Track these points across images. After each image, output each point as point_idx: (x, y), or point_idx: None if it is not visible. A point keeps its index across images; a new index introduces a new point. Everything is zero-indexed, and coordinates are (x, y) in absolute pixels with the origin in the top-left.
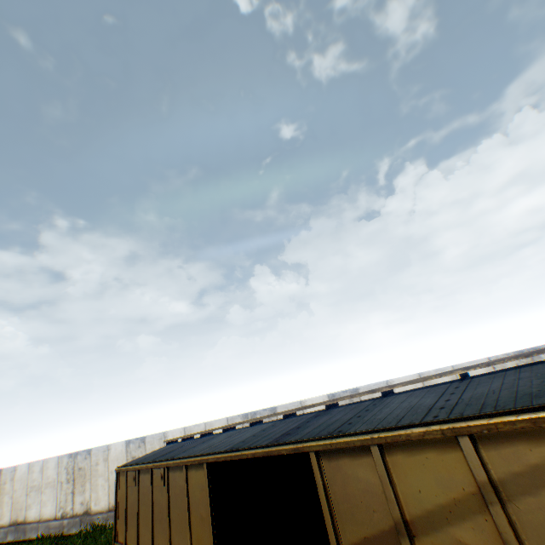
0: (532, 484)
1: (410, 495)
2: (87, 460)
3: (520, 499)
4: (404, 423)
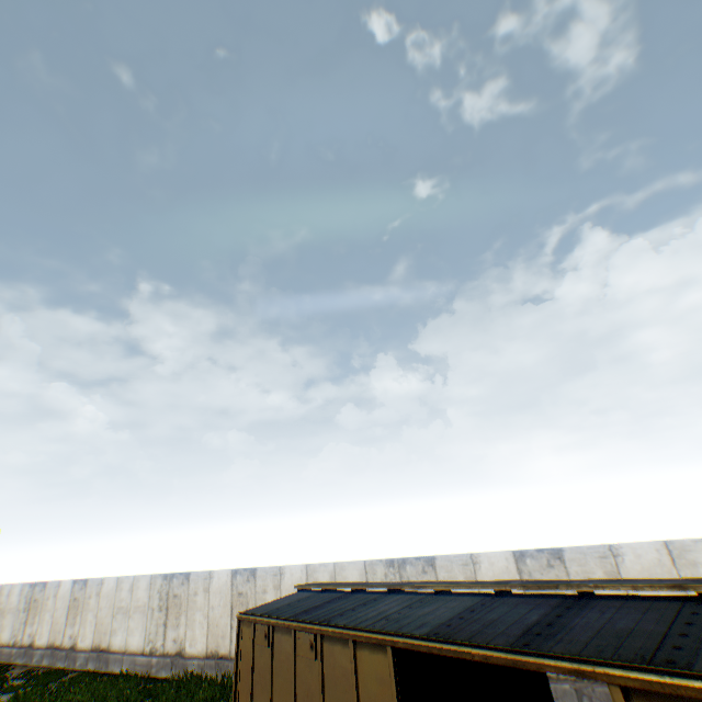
0: None
1: None
2: (183, 586)
3: None
4: None
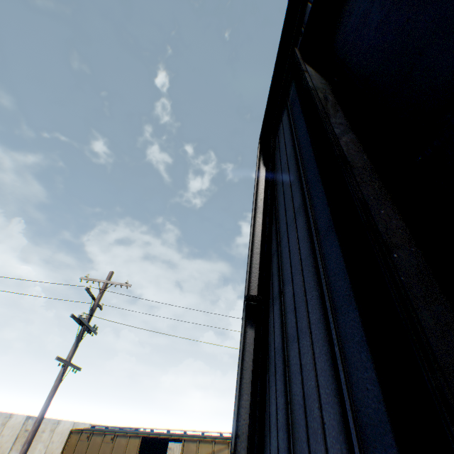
0: (219, 450)
1: (201, 451)
2: None
3: (217, 453)
4: (206, 436)
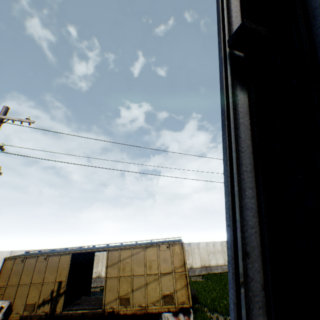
0: (137, 253)
1: (122, 256)
2: None
3: (135, 255)
4: (126, 246)
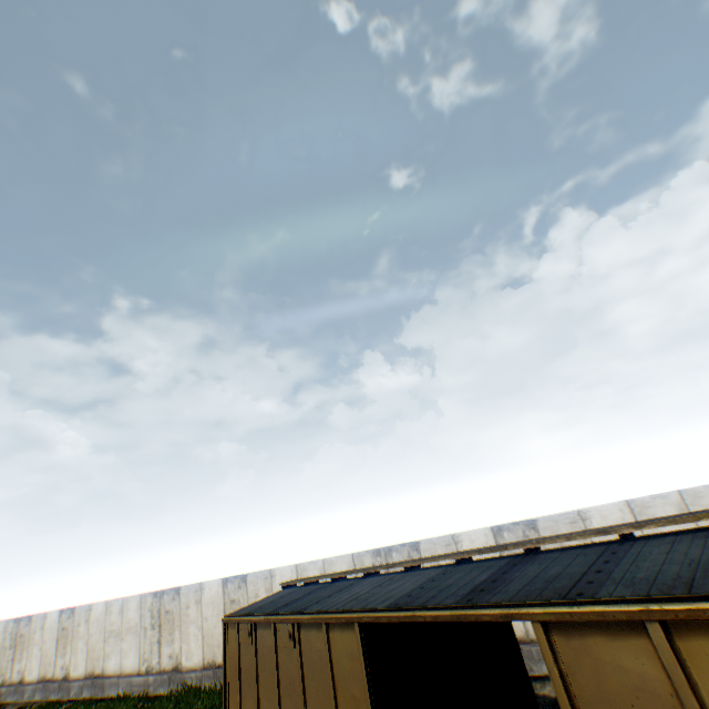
0: None
1: None
2: (175, 601)
3: None
4: (705, 591)
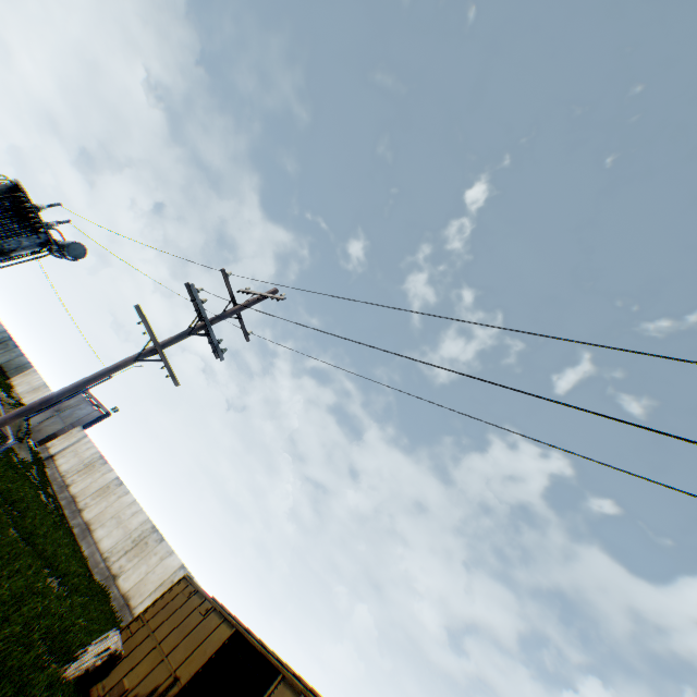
0: None
1: None
2: (155, 542)
3: None
4: None
